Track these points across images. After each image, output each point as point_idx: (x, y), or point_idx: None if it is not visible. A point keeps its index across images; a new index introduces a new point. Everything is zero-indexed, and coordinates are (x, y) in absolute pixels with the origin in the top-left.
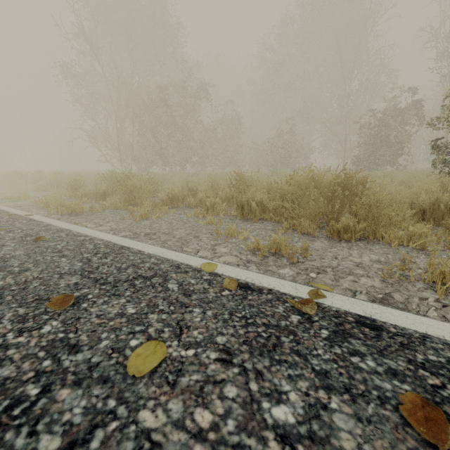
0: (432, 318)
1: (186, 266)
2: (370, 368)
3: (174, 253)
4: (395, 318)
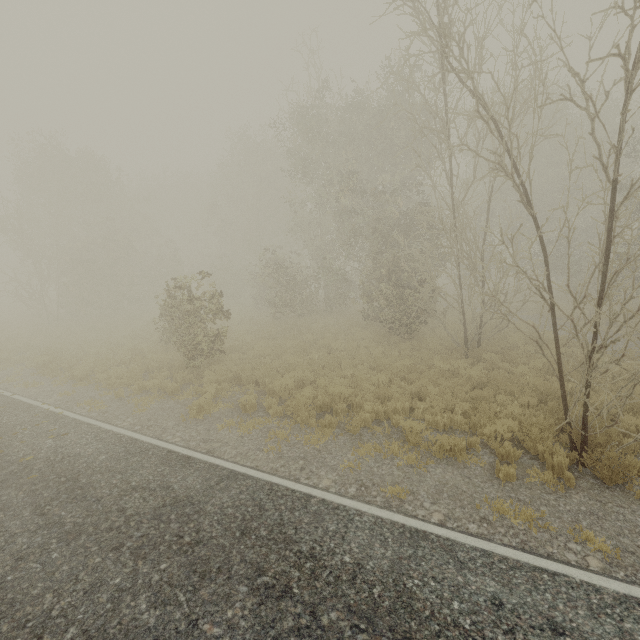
0: None
1: None
2: None
3: None
4: None
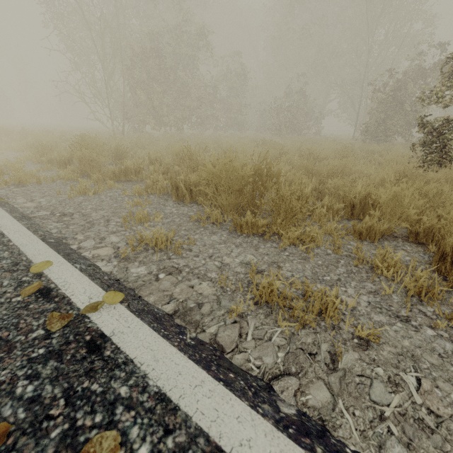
0: (174, 340)
1: (25, 264)
2: (22, 393)
3: (38, 246)
4: (130, 340)
